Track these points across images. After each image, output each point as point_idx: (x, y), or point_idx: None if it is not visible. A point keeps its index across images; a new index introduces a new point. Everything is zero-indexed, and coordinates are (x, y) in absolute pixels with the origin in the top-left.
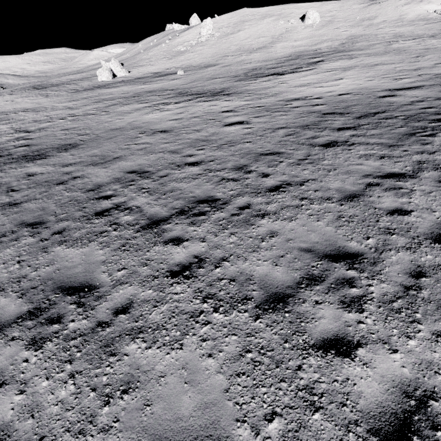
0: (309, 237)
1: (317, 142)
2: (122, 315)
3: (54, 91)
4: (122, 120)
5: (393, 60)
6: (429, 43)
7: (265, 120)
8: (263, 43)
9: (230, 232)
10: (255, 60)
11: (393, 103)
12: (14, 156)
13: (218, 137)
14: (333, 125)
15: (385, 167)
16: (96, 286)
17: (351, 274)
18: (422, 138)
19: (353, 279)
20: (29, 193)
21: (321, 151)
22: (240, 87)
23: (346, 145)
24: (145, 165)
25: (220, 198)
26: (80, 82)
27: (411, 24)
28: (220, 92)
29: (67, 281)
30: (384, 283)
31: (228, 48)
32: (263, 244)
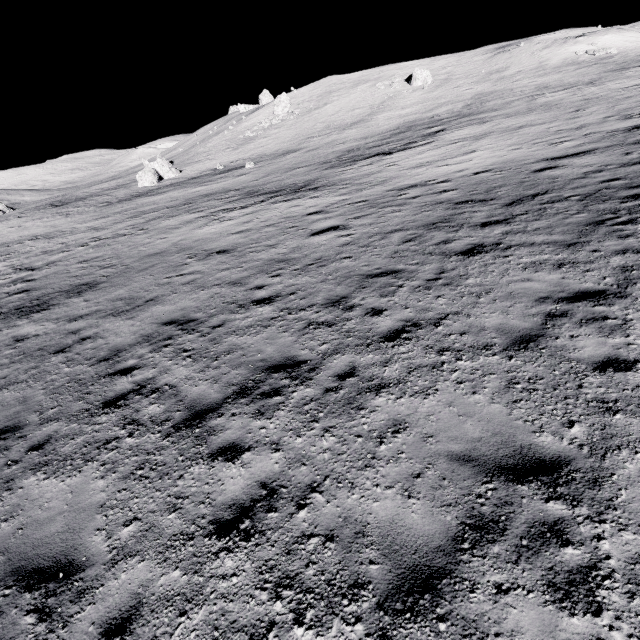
0: (462, 428)
1: (452, 248)
2: (117, 639)
3: (77, 207)
4: (166, 239)
5: (542, 119)
6: (588, 91)
7: (370, 221)
8: (359, 115)
9: (323, 427)
10: (351, 139)
11: (557, 178)
12: (3, 310)
13: (302, 253)
14: (474, 220)
15: (570, 282)
16: (81, 564)
17: (556, 511)
18: (616, 228)
19: (563, 523)
20: (10, 372)
21: (461, 262)
22: (332, 176)
23: (499, 249)
24: (190, 309)
25: (305, 359)
26: (114, 191)
27: (557, 71)
28: (303, 187)
29: (32, 555)
30: (627, 531)
31: (312, 127)
32: (382, 450)
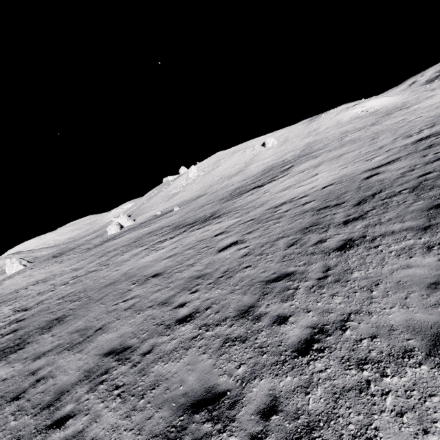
0: None
1: (328, 246)
2: None
3: (68, 255)
4: (119, 271)
5: (353, 148)
6: (374, 129)
7: (259, 233)
8: (239, 168)
9: None
10: (236, 182)
11: (383, 180)
12: None
13: (213, 268)
14: (336, 220)
15: None
16: None
17: None
18: None
19: None
20: None
21: (340, 258)
22: (228, 206)
23: (367, 241)
24: (127, 335)
25: (224, 388)
26: (93, 240)
27: (349, 123)
28: (210, 217)
29: None
30: None
31: (212, 180)
32: None
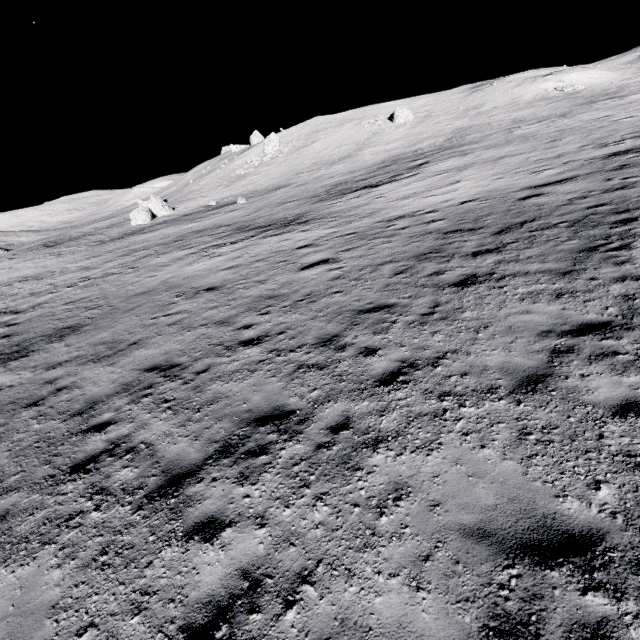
0: (473, 493)
1: (445, 279)
2: None
3: (70, 247)
4: (155, 277)
5: (521, 150)
6: (561, 123)
7: (360, 253)
8: (346, 151)
9: (315, 494)
10: (339, 174)
11: (542, 205)
12: None
13: (292, 289)
14: (464, 249)
15: (571, 313)
16: None
17: (598, 607)
18: (610, 254)
19: (608, 625)
20: None
21: (455, 294)
22: (321, 209)
23: (493, 279)
24: (175, 353)
25: (294, 408)
26: (107, 230)
27: (530, 106)
28: (293, 220)
29: None
30: None
31: (302, 164)
32: (383, 524)
